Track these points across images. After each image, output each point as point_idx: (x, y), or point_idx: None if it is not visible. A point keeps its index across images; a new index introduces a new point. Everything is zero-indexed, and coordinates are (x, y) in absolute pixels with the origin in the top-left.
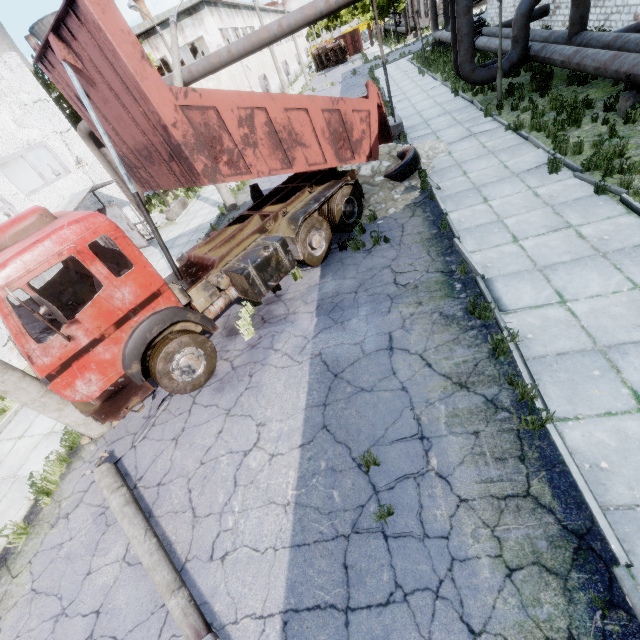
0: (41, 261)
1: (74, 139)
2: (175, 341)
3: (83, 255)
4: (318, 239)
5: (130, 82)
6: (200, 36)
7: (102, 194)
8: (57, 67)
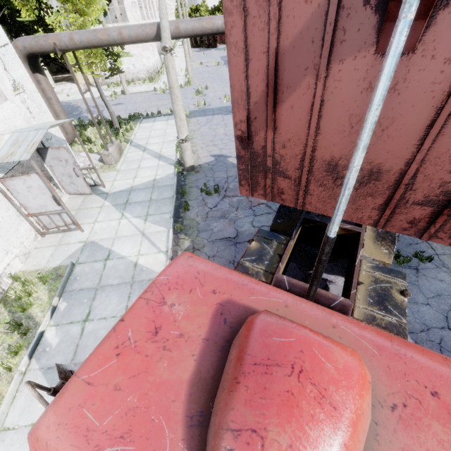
0: None
1: (11, 57)
2: None
3: None
4: None
5: None
6: None
7: None
8: None
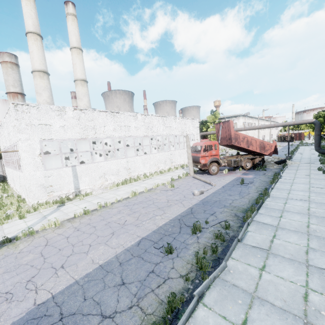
0: (209, 143)
1: (198, 135)
2: (215, 164)
3: (213, 145)
4: (248, 164)
5: (229, 129)
6: (236, 122)
7: (197, 147)
8: (218, 125)
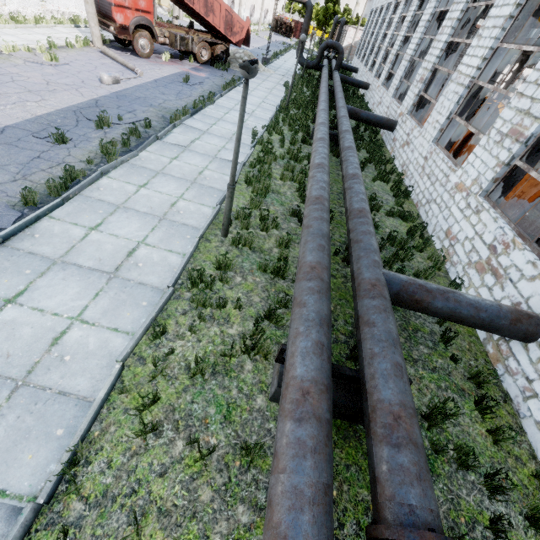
0: None
1: None
2: (145, 33)
3: None
4: (205, 53)
5: None
6: None
7: None
8: None
